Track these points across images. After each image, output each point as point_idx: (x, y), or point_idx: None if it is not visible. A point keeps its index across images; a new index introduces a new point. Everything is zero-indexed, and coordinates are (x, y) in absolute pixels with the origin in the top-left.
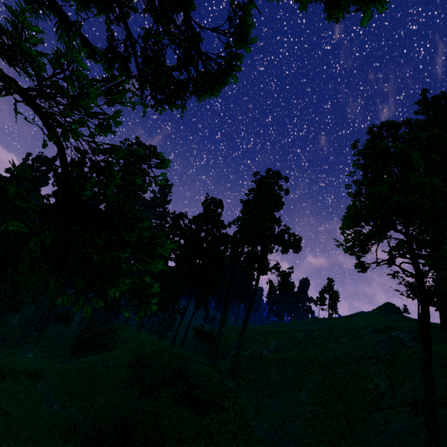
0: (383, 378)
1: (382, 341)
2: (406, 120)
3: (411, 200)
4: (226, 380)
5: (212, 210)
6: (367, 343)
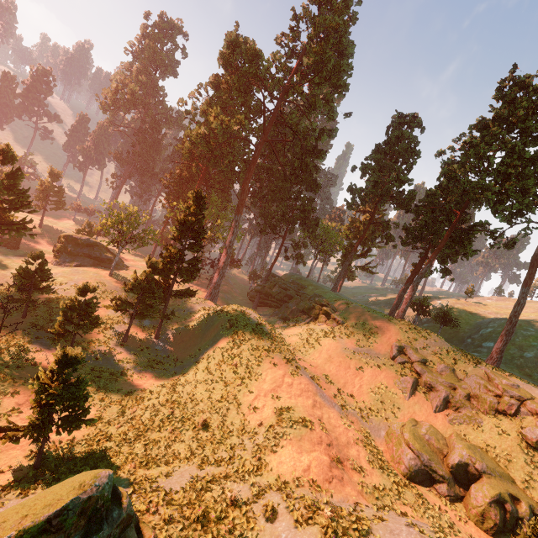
0: None
1: None
2: None
3: None
4: None
5: (531, 102)
6: None
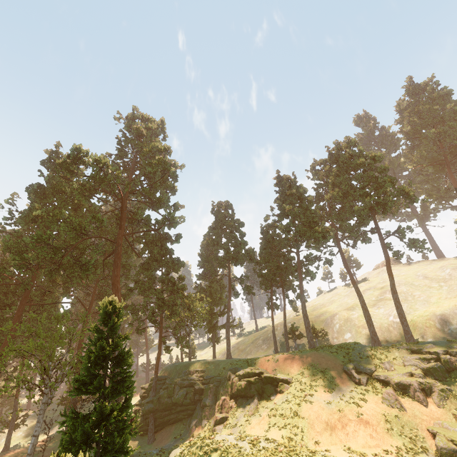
0: None
1: None
2: None
3: None
4: None
5: (298, 186)
6: None
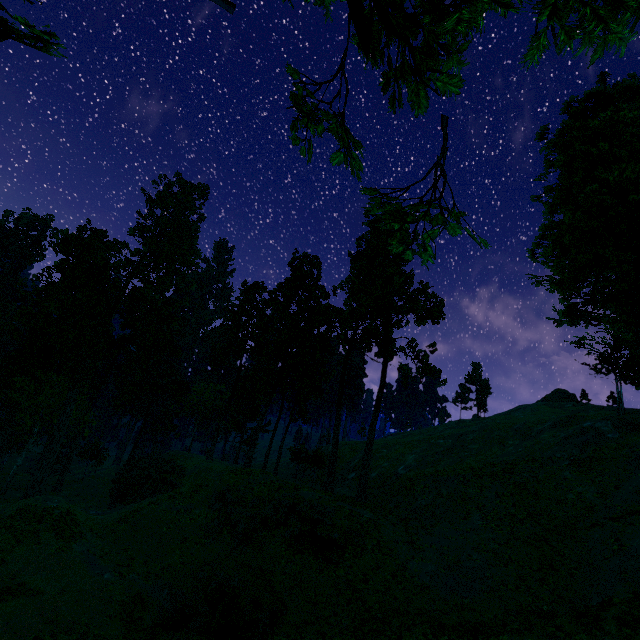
0: (587, 484)
1: (571, 435)
2: (626, 83)
3: None
4: (359, 511)
5: (306, 272)
6: (549, 442)
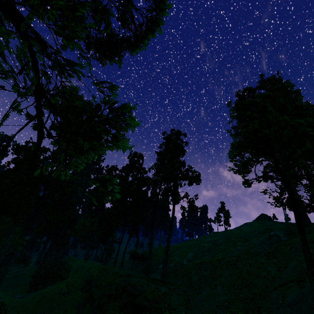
0: (272, 266)
1: (265, 239)
2: (259, 86)
3: (273, 131)
4: (160, 287)
5: (136, 161)
6: (256, 243)
